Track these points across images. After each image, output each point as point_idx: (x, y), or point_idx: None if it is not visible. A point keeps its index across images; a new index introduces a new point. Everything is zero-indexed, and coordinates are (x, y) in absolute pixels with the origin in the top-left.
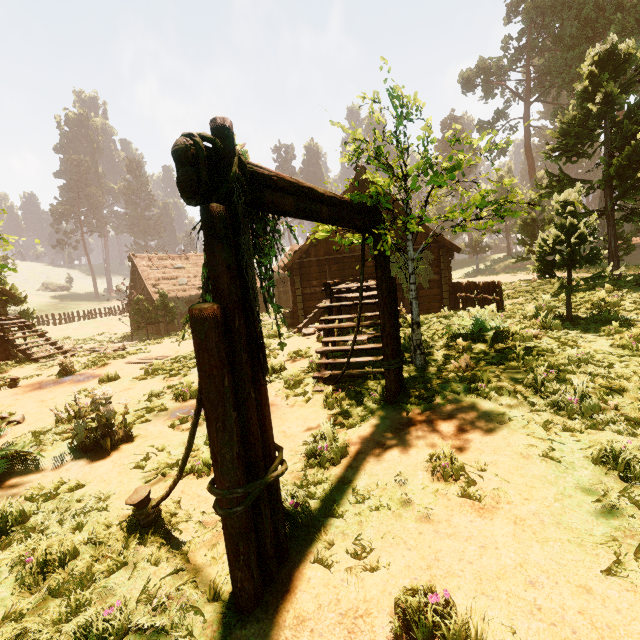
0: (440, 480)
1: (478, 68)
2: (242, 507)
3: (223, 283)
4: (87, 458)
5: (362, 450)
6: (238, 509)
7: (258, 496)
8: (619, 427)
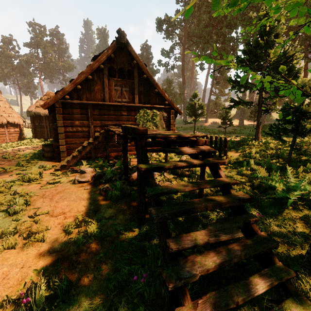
0: None
1: (165, 19)
2: None
3: None
4: None
5: None
6: None
7: None
8: None
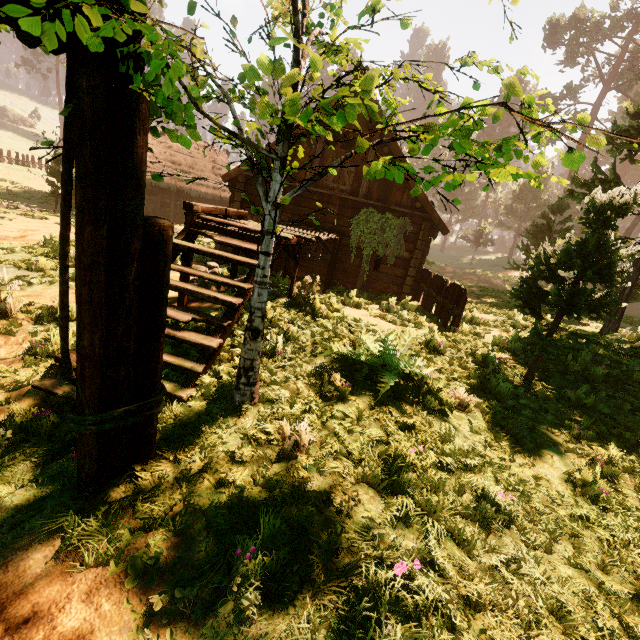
0: None
1: (573, 18)
2: None
3: None
4: None
5: None
6: None
7: None
8: None
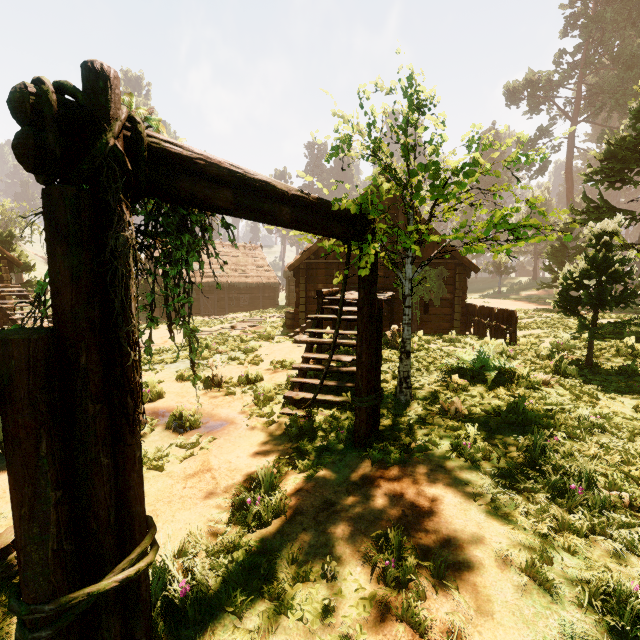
0: (381, 582)
1: (526, 81)
2: (49, 632)
3: (64, 302)
4: (4, 462)
5: (303, 509)
6: (42, 634)
7: (97, 602)
8: (634, 541)
